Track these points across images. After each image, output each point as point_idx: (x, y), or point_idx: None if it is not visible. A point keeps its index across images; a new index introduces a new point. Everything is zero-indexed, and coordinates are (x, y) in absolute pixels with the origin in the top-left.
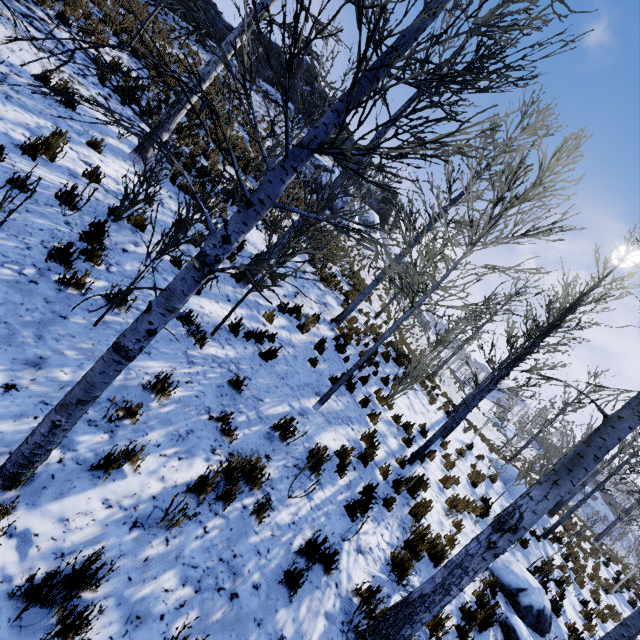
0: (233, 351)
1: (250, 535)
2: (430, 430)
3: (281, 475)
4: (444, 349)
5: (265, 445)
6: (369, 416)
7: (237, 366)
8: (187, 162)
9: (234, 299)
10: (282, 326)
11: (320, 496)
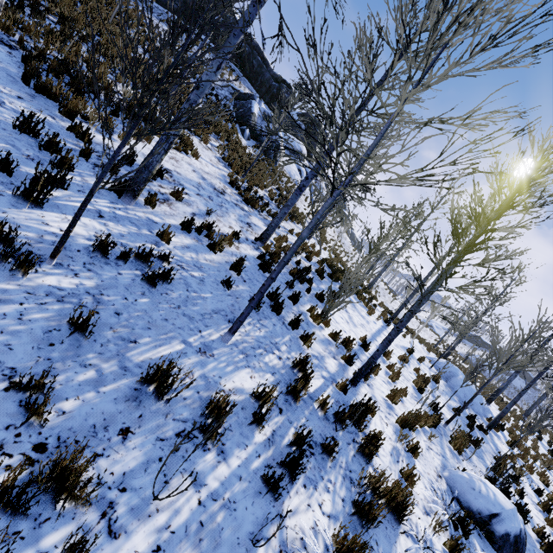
0: (94, 279)
1: None
2: (371, 341)
3: (147, 458)
4: (378, 260)
5: (124, 412)
6: (301, 338)
7: (97, 298)
8: (53, 65)
9: (110, 215)
10: (186, 246)
11: (220, 474)
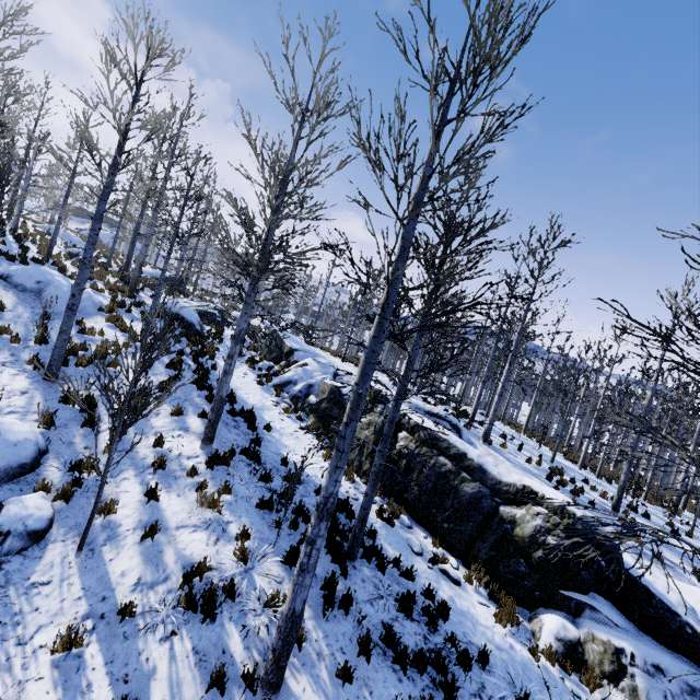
0: None
1: (7, 247)
2: None
3: None
4: None
5: None
6: None
7: None
8: None
9: None
10: None
11: (8, 241)
